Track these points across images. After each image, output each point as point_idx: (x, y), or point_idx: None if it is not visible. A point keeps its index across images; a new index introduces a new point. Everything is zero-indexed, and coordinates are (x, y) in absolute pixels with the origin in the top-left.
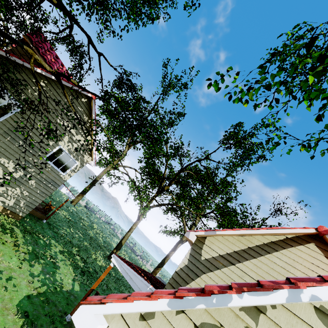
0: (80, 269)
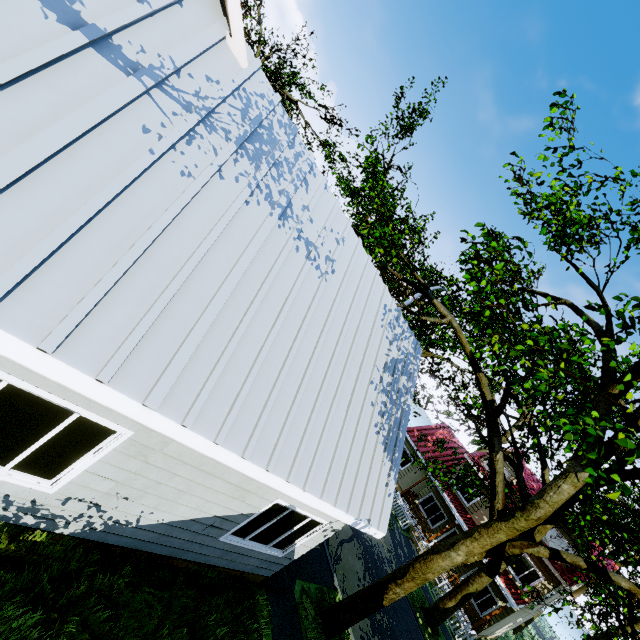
0: None
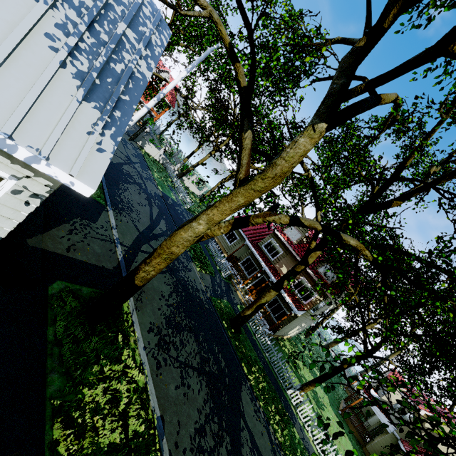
0: (316, 367)
